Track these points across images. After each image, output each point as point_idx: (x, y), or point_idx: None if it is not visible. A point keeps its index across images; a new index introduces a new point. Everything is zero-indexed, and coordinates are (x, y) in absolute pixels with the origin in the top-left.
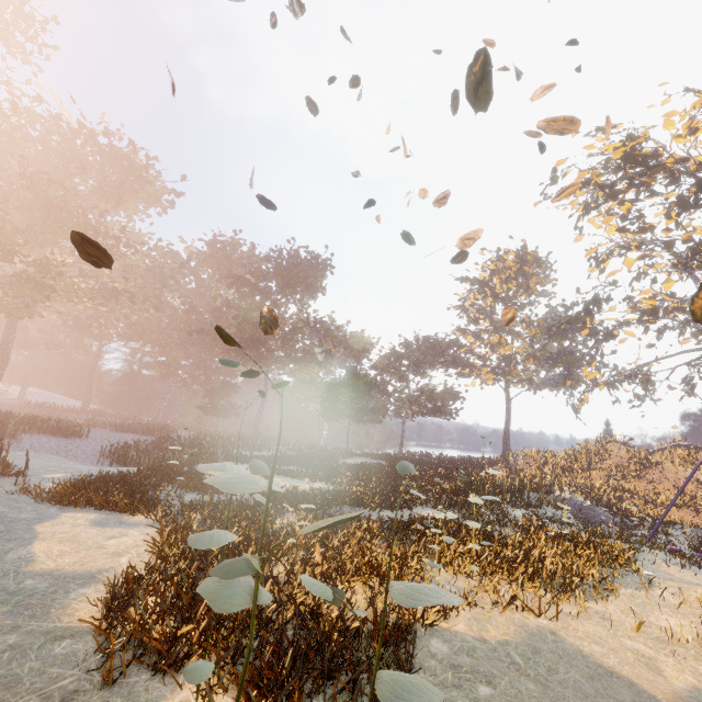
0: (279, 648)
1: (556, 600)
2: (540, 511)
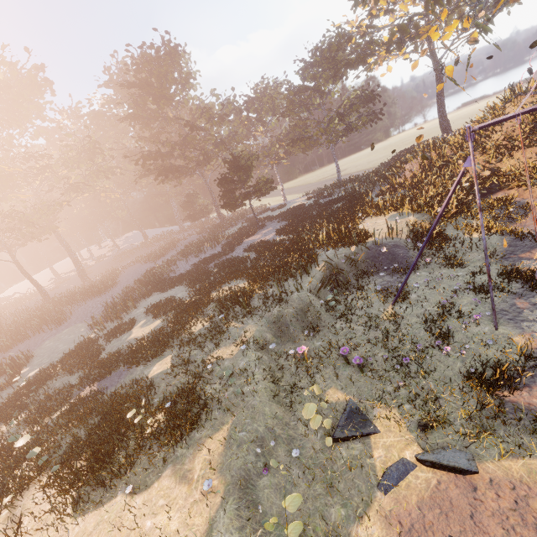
0: None
1: (58, 519)
2: (279, 311)
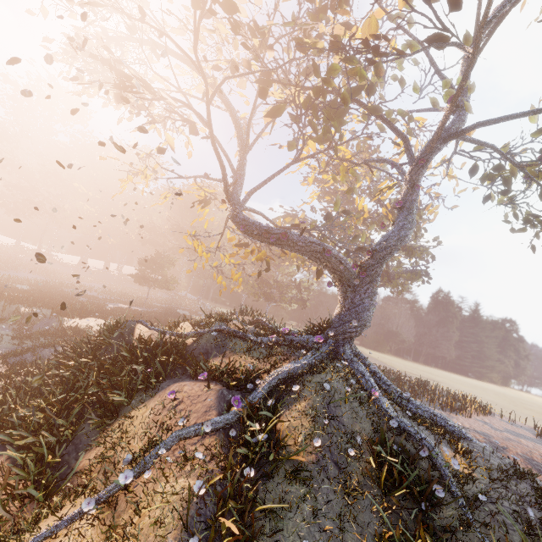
0: None
1: None
2: None
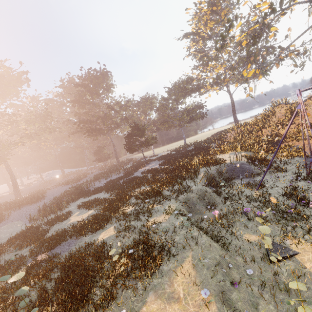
0: None
1: None
2: (187, 195)
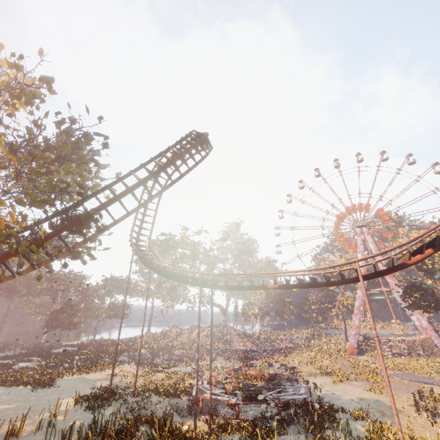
0: (35, 381)
1: (90, 373)
2: (119, 358)
